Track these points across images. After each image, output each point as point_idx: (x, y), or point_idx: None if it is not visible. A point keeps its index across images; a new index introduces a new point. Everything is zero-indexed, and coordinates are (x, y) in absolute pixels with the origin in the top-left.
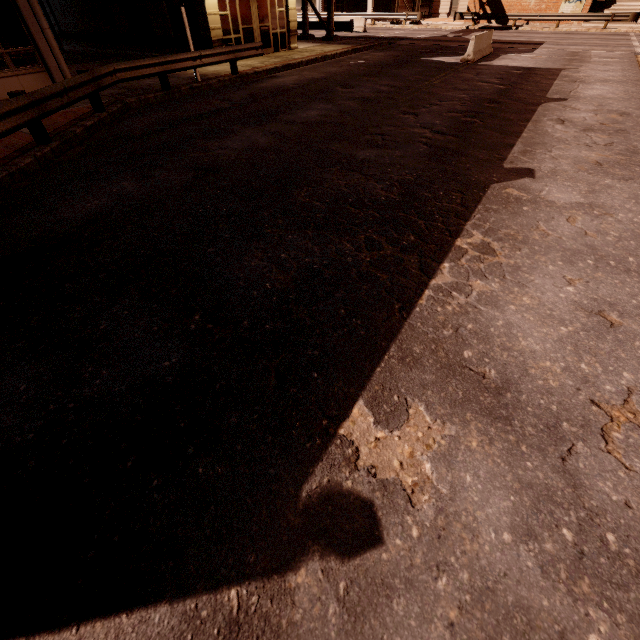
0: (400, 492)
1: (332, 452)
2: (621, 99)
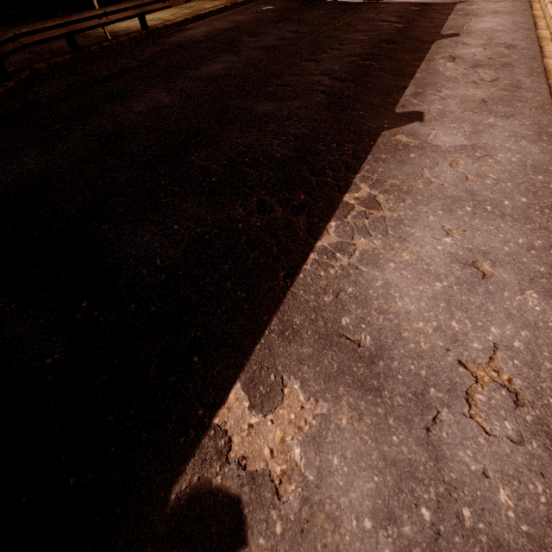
0: (268, 484)
1: (205, 445)
2: (509, 31)
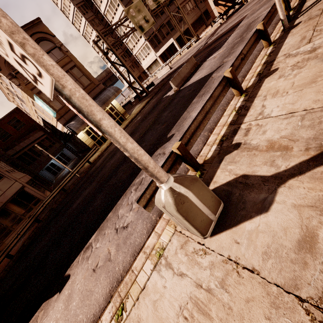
0: None
1: None
2: None
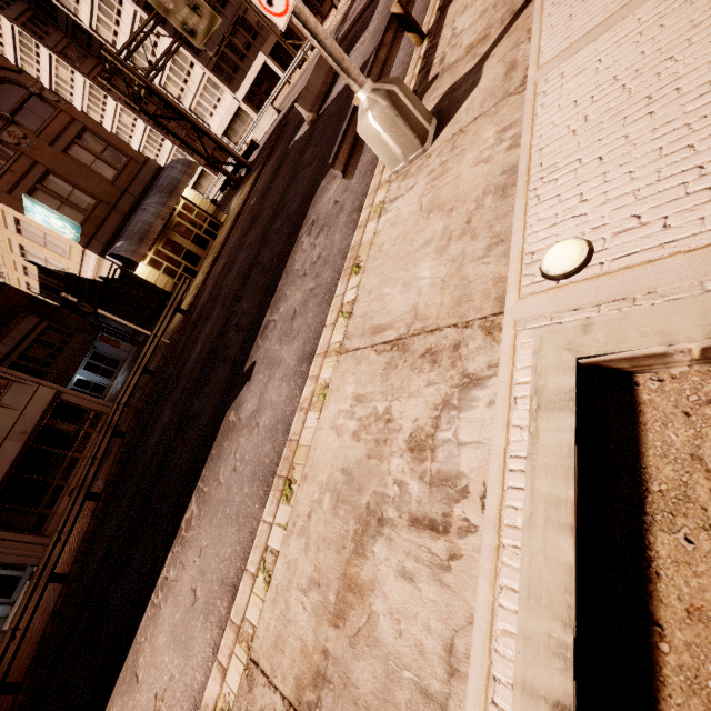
0: None
1: None
2: None
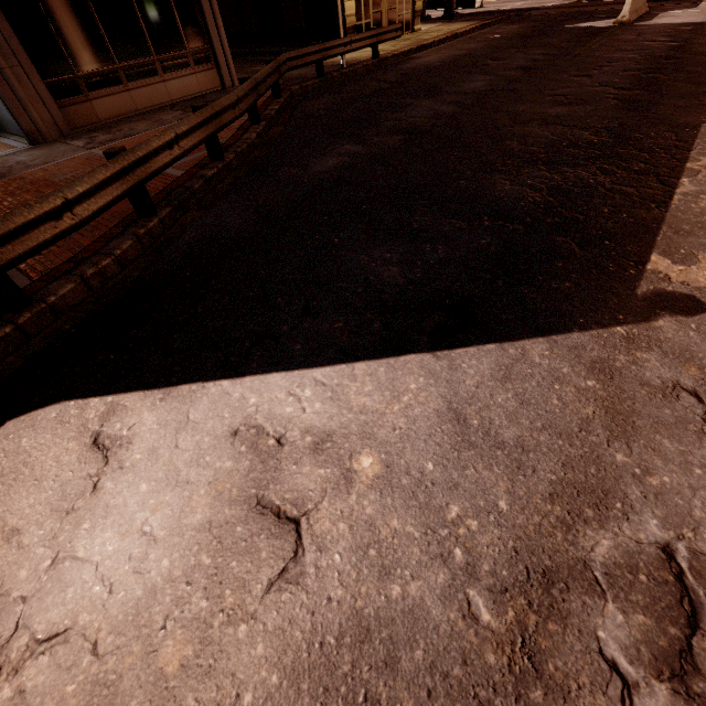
0: None
1: (647, 276)
2: None
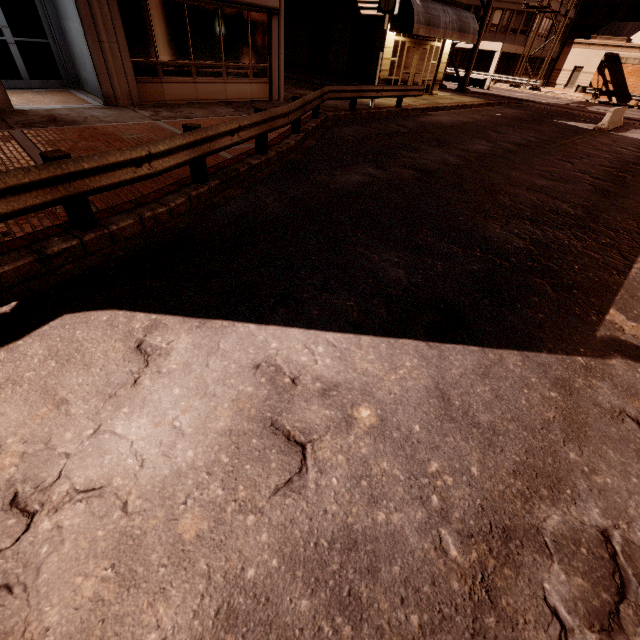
0: None
1: (606, 324)
2: None
